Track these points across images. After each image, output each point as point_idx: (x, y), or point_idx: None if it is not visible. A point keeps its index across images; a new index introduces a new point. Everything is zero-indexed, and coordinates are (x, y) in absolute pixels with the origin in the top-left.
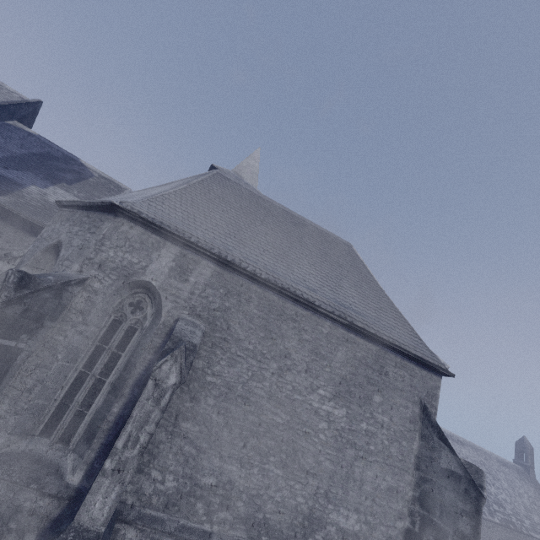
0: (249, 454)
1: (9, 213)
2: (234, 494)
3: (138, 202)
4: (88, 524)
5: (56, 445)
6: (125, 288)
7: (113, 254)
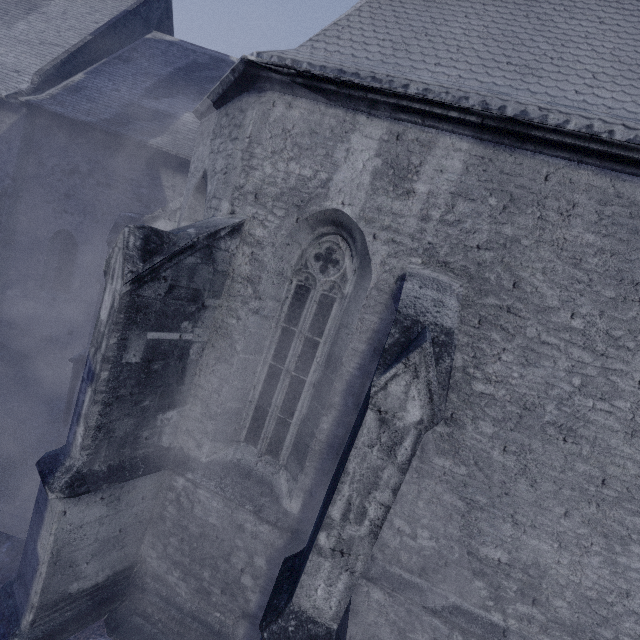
0: (577, 530)
1: (172, 158)
2: (547, 586)
3: (292, 50)
4: (311, 612)
5: (264, 457)
6: (301, 229)
7: (270, 169)
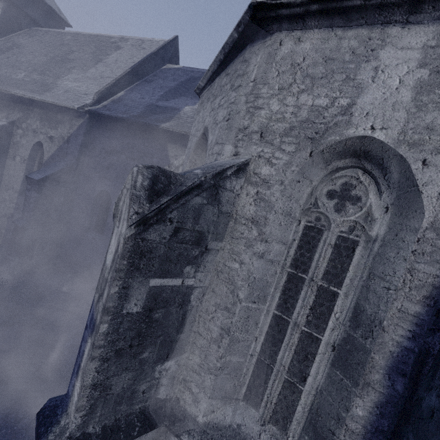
0: None
1: (176, 136)
2: None
3: None
4: None
5: (268, 427)
6: (314, 164)
7: (277, 106)
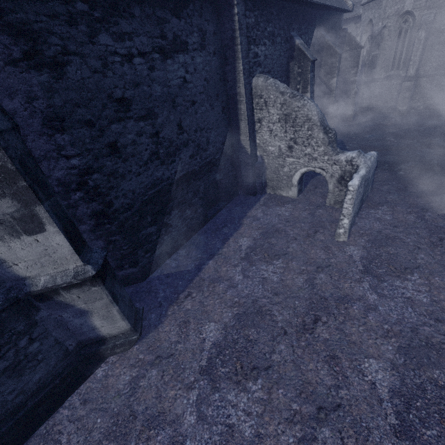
0: None
1: None
2: None
3: None
4: (410, 75)
5: (395, 71)
6: (398, 19)
7: (390, 11)
